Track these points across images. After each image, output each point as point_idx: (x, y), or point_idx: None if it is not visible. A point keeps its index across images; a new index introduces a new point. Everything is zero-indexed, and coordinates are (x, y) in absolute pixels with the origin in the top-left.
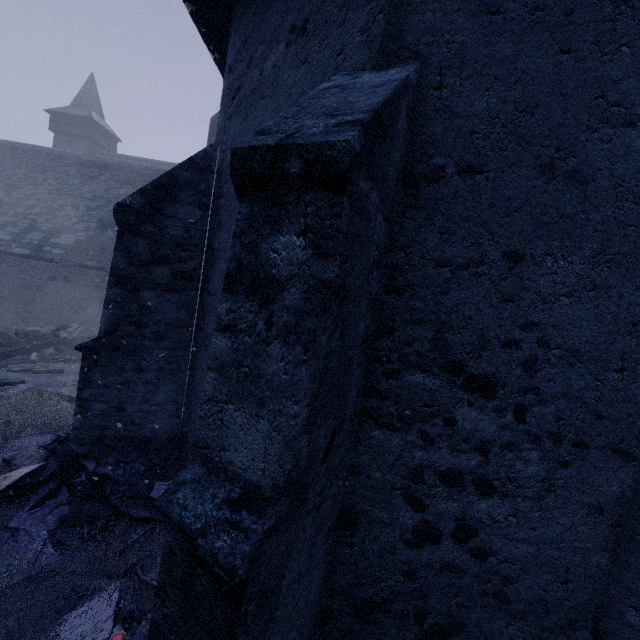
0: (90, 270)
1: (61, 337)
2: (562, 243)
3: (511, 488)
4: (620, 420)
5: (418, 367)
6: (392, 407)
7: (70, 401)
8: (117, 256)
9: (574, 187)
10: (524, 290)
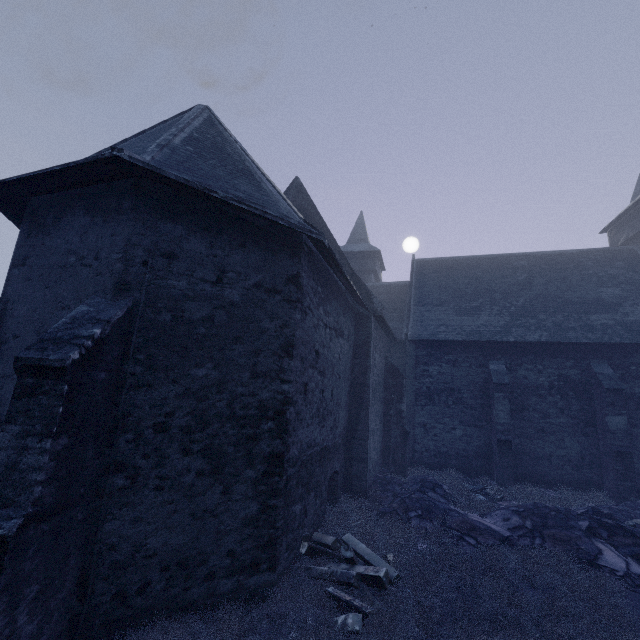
0: None
1: None
2: None
3: None
4: None
5: None
6: None
7: None
8: None
9: None
10: None
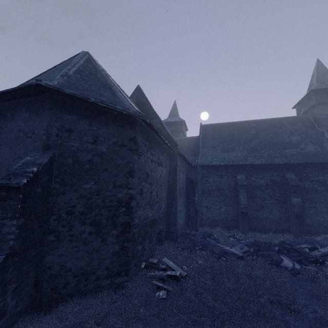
0: None
1: None
2: None
3: None
4: None
5: None
6: None
7: None
8: None
9: None
10: None
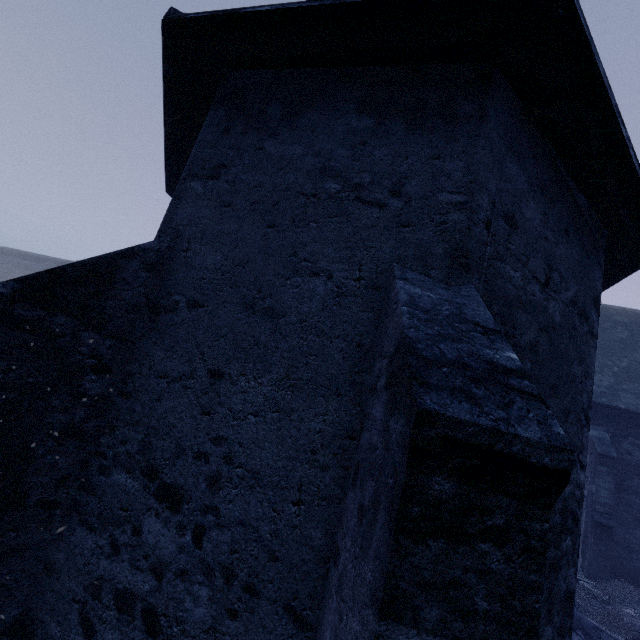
0: None
1: None
2: (255, 366)
3: (176, 632)
4: (295, 567)
5: (125, 467)
6: (96, 504)
7: None
8: None
9: (269, 320)
10: (220, 405)
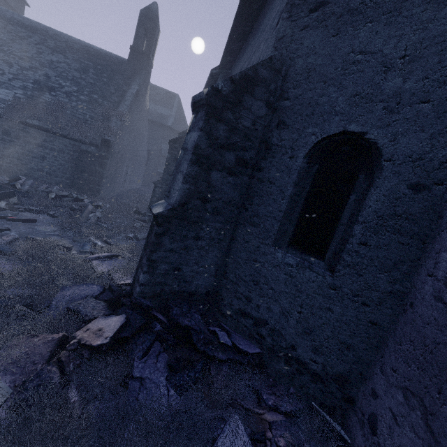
0: (32, 128)
1: (17, 188)
2: None
3: None
4: None
5: None
6: None
7: (64, 250)
8: (201, 136)
9: None
10: None
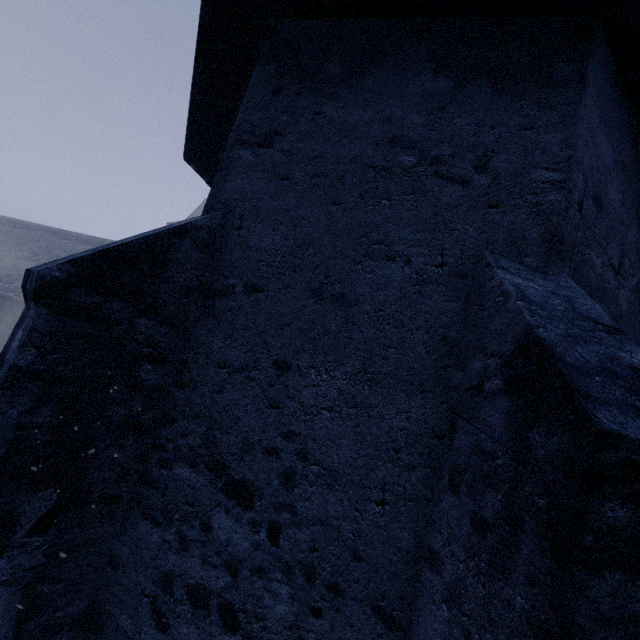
0: None
1: None
2: (326, 357)
3: (256, 628)
4: (381, 567)
5: (188, 461)
6: (159, 498)
7: None
8: None
9: (339, 308)
10: (289, 398)
